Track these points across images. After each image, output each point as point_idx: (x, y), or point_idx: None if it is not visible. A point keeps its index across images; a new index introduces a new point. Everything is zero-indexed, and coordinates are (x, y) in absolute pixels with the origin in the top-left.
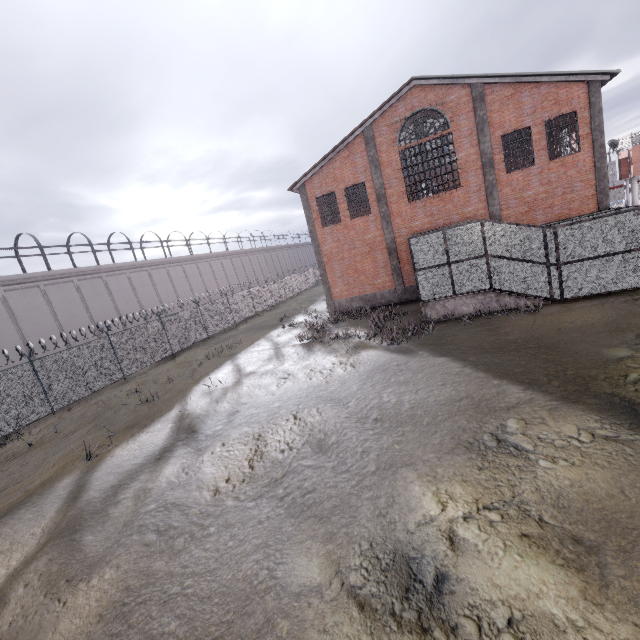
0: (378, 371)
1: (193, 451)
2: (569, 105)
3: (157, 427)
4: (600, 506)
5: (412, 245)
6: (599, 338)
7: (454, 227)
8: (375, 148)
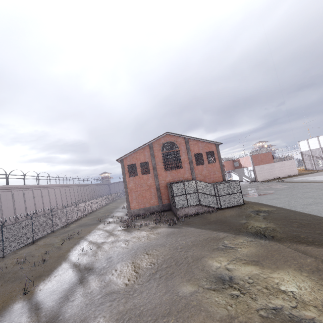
0: (171, 234)
1: (99, 275)
2: (211, 149)
3: (60, 273)
4: (255, 254)
5: (173, 186)
6: (236, 218)
7: (187, 181)
8: (153, 150)
